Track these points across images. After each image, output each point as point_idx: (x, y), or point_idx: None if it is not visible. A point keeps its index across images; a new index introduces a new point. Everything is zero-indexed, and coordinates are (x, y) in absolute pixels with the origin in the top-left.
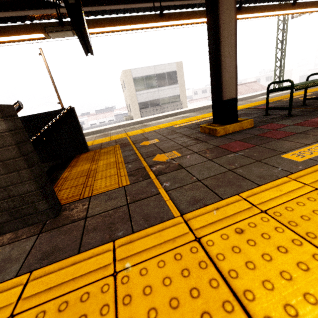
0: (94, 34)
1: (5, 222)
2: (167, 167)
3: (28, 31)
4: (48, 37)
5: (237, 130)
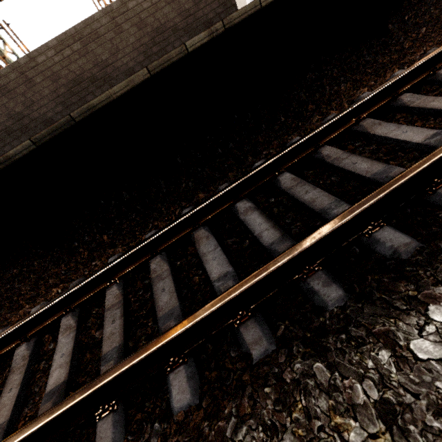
0: None
1: (221, 12)
2: None
3: None
4: None
5: None
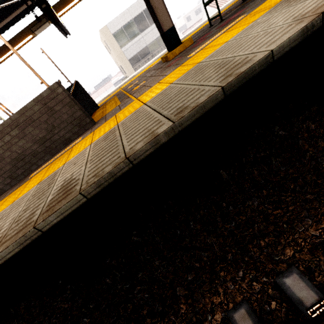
0: (62, 15)
1: (78, 130)
2: (137, 90)
3: (22, 37)
4: (35, 35)
5: (182, 50)
